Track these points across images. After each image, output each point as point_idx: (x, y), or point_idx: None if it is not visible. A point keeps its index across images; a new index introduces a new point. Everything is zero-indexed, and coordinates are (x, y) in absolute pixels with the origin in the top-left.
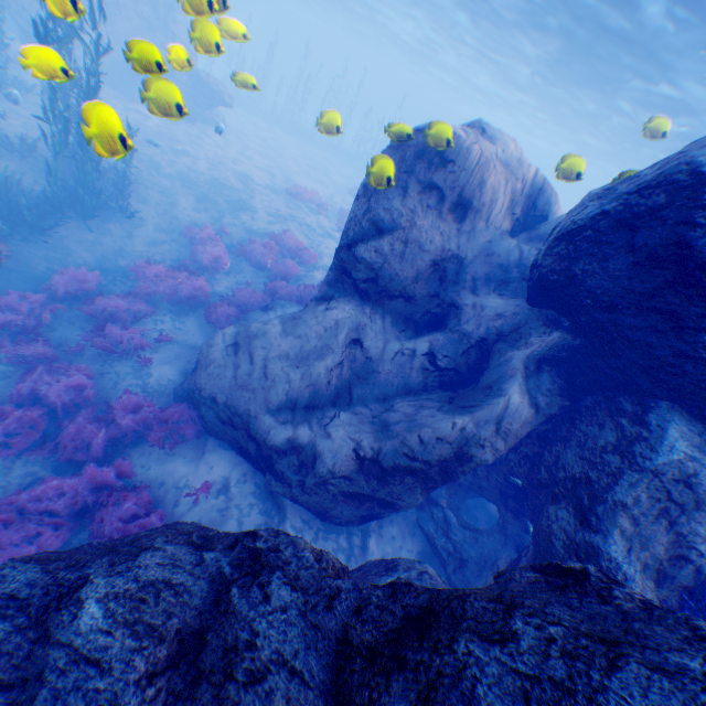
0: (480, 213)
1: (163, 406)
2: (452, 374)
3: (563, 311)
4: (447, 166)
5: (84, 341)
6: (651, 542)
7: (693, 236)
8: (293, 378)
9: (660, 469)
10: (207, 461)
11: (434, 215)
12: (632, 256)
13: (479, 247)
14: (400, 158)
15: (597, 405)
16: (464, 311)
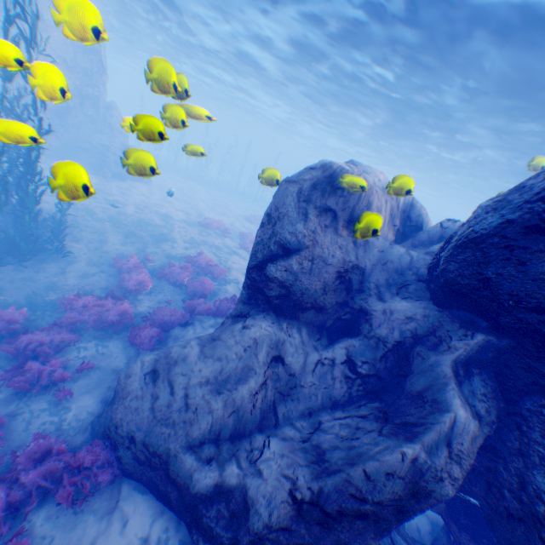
0: None
1: (78, 445)
2: (374, 379)
3: (478, 312)
4: (339, 192)
5: (0, 380)
6: None
7: None
8: (216, 408)
9: None
10: (123, 517)
11: (333, 233)
12: None
13: (374, 256)
14: (299, 189)
15: None
16: (374, 316)
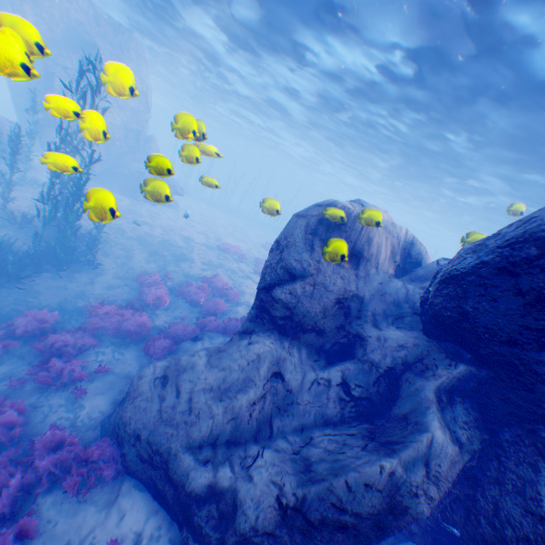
0: (370, 261)
1: (87, 441)
2: (366, 402)
3: (461, 343)
4: (342, 228)
5: (27, 374)
6: None
7: None
8: (216, 412)
9: None
10: (121, 510)
11: (335, 264)
12: (520, 297)
13: (373, 287)
14: (306, 223)
15: (521, 440)
16: (369, 342)
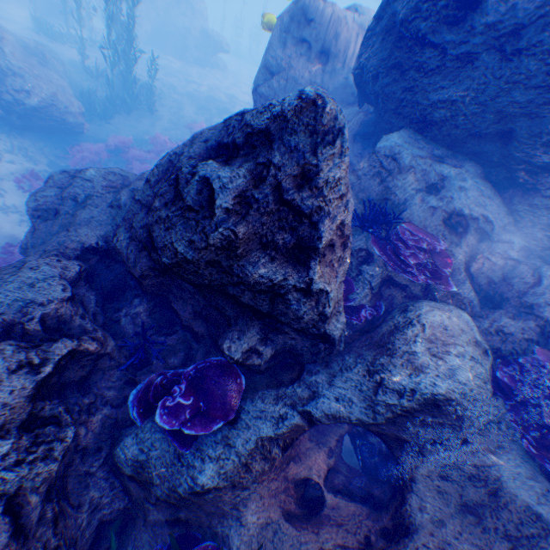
0: (339, 59)
1: None
2: None
3: (367, 99)
4: (311, 25)
5: None
6: (368, 190)
7: (396, 6)
8: None
9: (377, 151)
10: None
11: (305, 61)
12: (381, 36)
13: (338, 83)
14: (281, 23)
15: None
16: None
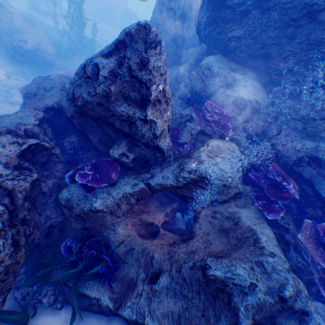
0: (191, 20)
1: None
2: None
3: (203, 41)
4: (175, 0)
5: None
6: (195, 87)
7: None
8: None
9: (201, 66)
10: None
11: (172, 21)
12: (206, 4)
13: (191, 34)
14: None
15: None
16: (183, 57)
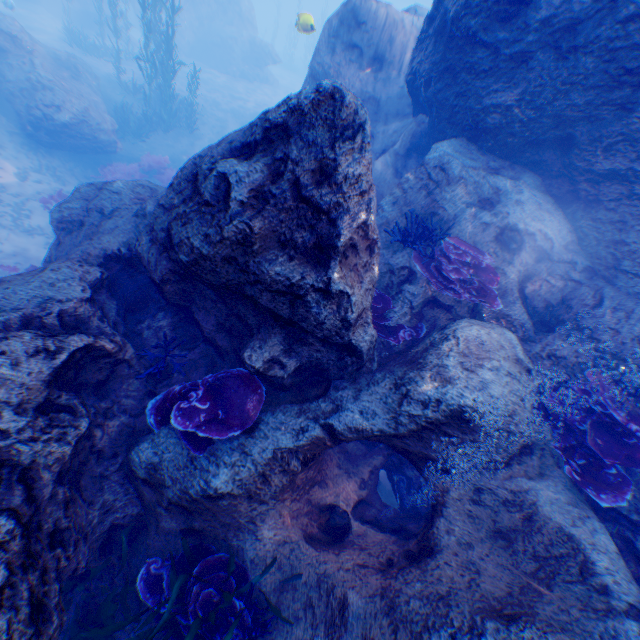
0: (394, 66)
1: None
2: None
3: (421, 109)
4: (362, 28)
5: None
6: (414, 205)
7: (447, 4)
8: None
9: (425, 162)
10: None
11: (356, 69)
12: (432, 38)
13: (393, 93)
14: (329, 27)
15: None
16: (377, 138)
